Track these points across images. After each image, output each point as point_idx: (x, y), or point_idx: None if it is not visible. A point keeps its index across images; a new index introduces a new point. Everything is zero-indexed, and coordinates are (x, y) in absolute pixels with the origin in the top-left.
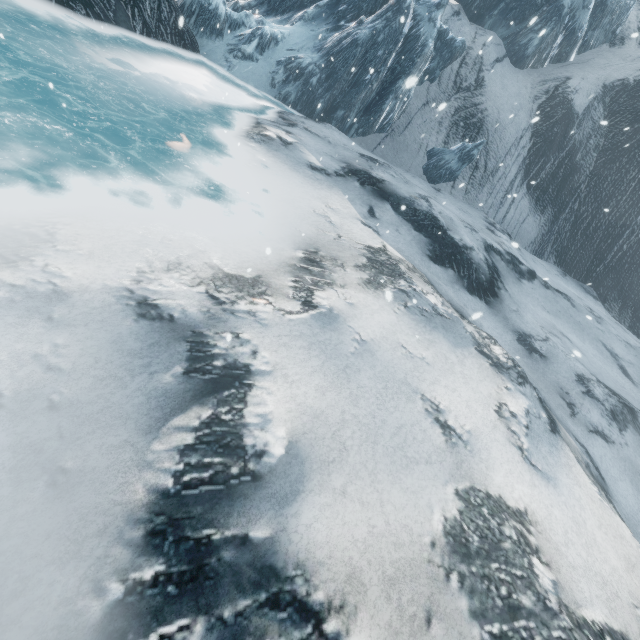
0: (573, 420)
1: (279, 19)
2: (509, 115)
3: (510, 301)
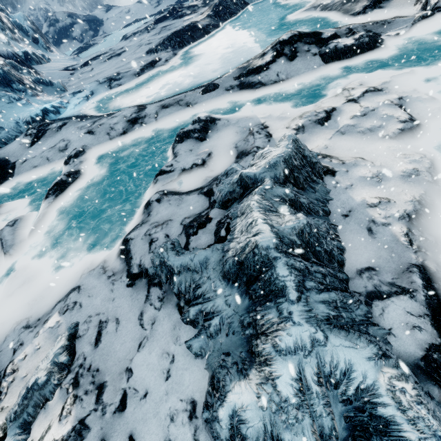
0: None
1: None
2: None
3: None
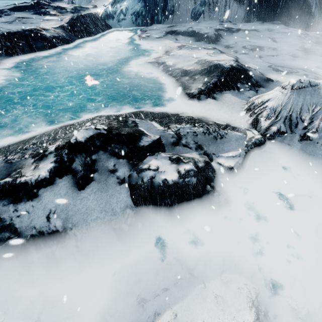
0: (235, 54)
1: (123, 0)
2: None
3: (224, 40)
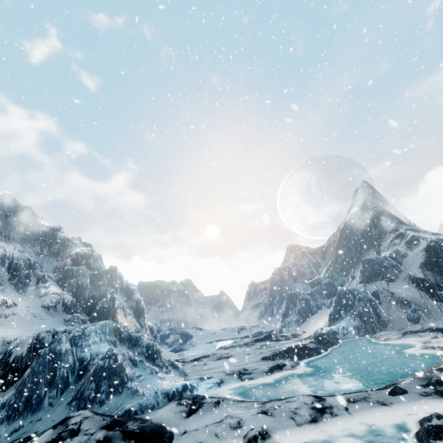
0: None
1: (338, 321)
2: (409, 293)
3: None
